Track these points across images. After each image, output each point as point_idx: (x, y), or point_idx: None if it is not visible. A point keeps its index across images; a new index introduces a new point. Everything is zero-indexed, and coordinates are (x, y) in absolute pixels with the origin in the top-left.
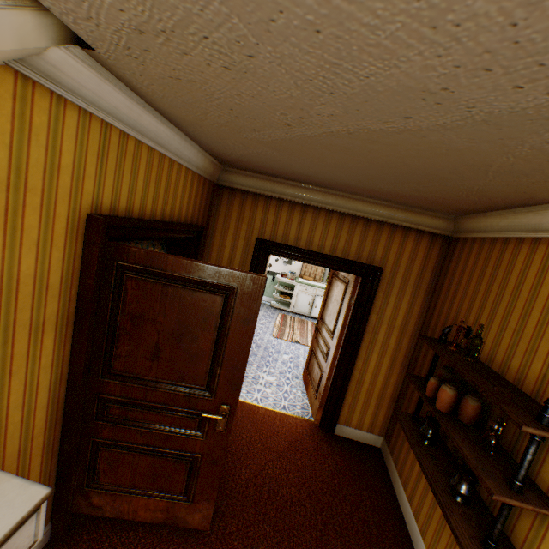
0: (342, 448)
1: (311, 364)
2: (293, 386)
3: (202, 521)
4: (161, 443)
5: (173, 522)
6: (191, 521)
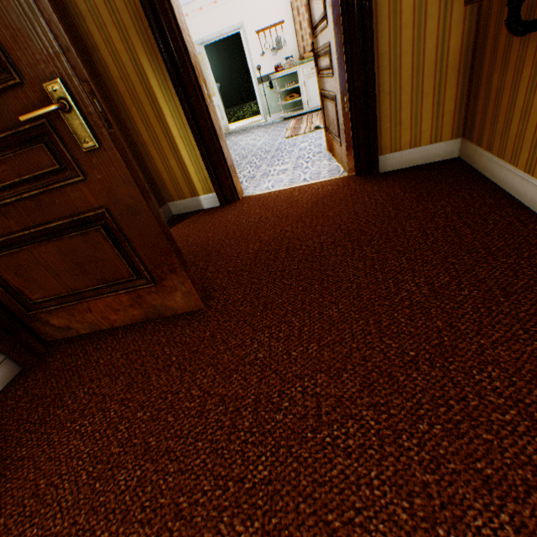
0: (395, 180)
1: (326, 115)
2: (316, 161)
3: (188, 302)
4: (42, 219)
5: (158, 315)
6: (176, 306)
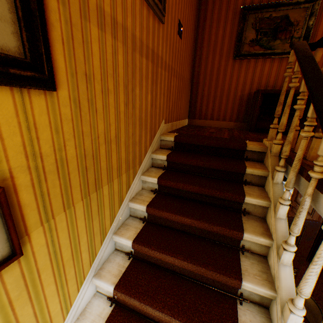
0: None
1: None
2: None
3: None
4: None
5: None
6: None
